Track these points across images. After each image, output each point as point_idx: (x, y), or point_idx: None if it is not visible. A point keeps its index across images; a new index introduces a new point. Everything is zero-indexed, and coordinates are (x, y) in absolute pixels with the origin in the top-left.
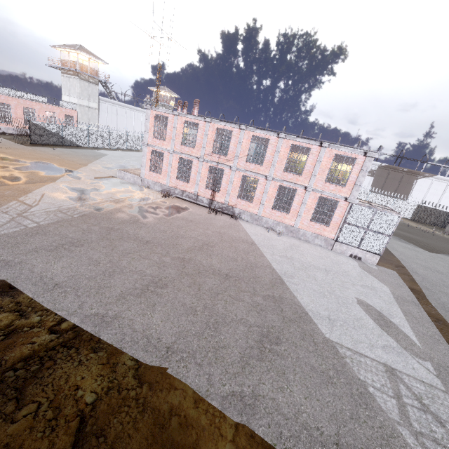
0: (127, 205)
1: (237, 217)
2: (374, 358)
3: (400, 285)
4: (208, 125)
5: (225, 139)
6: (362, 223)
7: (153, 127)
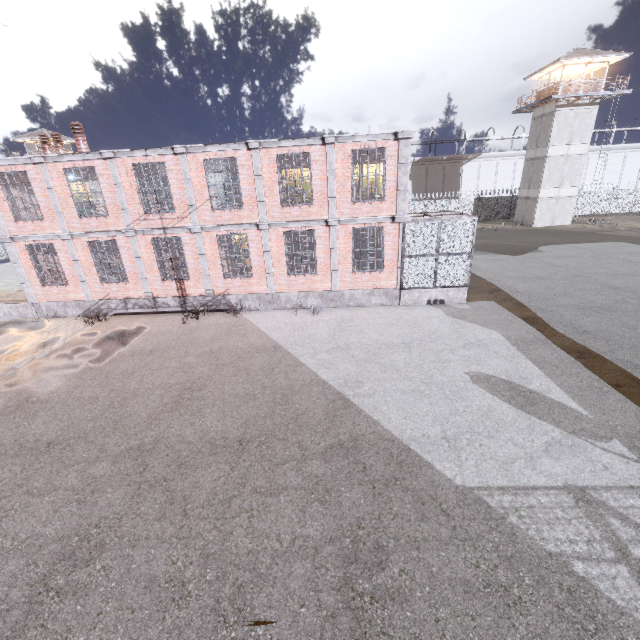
0: (1, 373)
1: (237, 310)
2: (548, 484)
3: (510, 319)
4: (113, 166)
5: (164, 183)
6: (428, 248)
7: (6, 200)
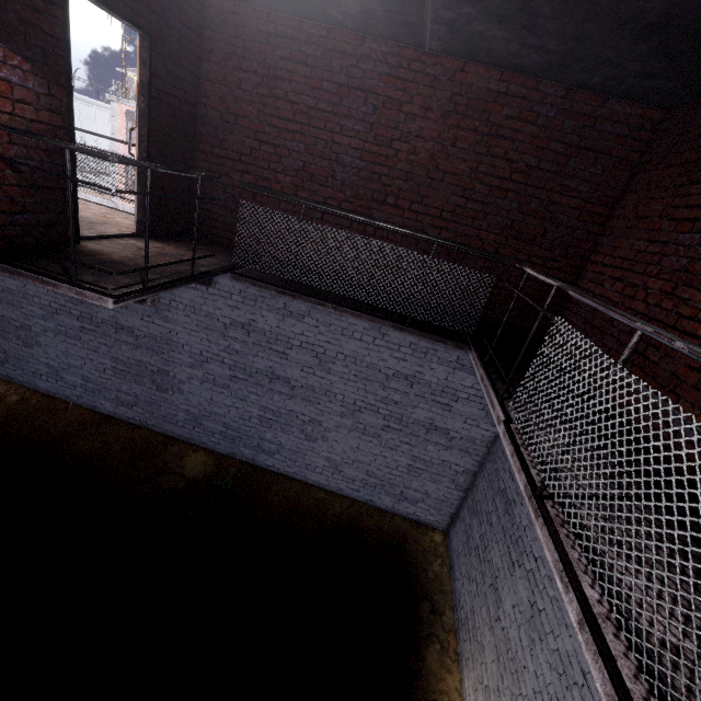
0: None
1: None
2: None
3: None
4: None
5: None
6: None
7: (125, 128)
